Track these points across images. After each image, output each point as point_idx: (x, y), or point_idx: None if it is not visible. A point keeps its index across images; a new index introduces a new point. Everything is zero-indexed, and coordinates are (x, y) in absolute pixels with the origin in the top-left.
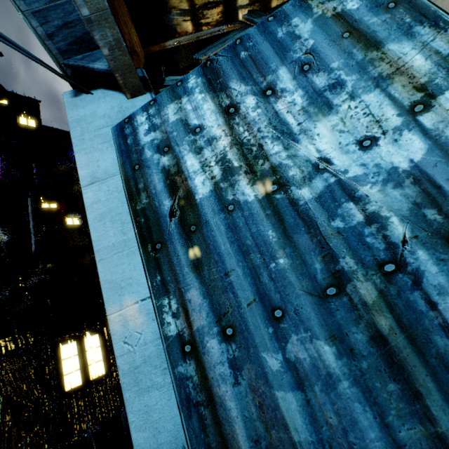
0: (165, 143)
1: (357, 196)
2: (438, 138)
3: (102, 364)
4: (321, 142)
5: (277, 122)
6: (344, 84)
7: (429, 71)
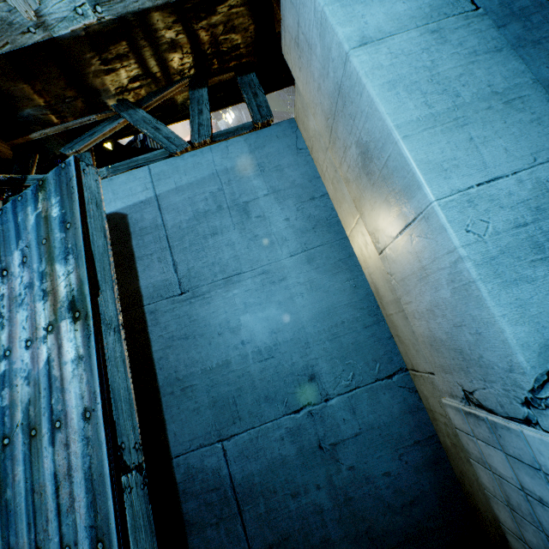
0: None
1: (13, 384)
2: (50, 356)
3: None
4: (14, 332)
5: (2, 303)
6: (34, 286)
7: (63, 299)
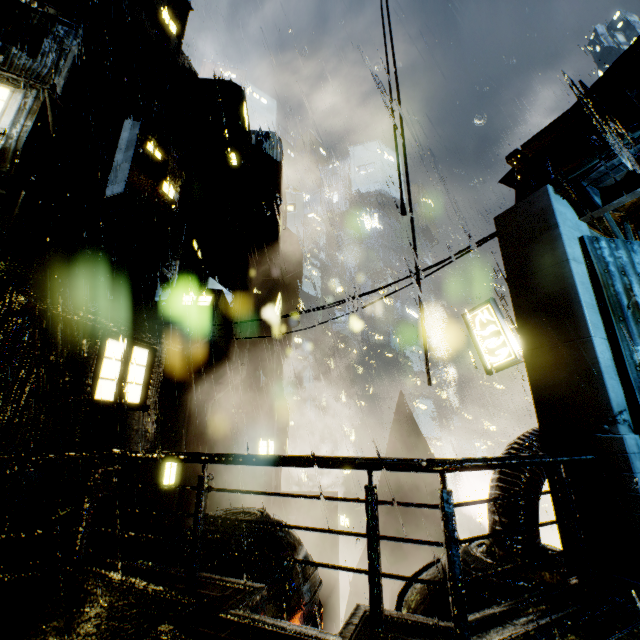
0: (622, 270)
1: None
2: None
3: (139, 390)
4: None
5: None
6: None
7: None
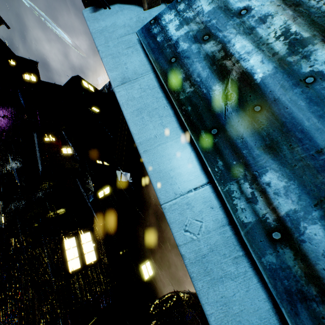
0: (204, 32)
1: None
2: None
3: (93, 253)
4: None
5: None
6: None
7: None
